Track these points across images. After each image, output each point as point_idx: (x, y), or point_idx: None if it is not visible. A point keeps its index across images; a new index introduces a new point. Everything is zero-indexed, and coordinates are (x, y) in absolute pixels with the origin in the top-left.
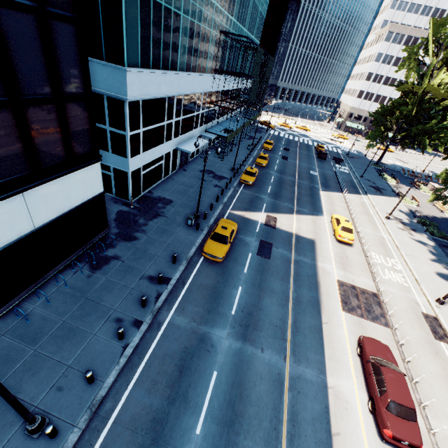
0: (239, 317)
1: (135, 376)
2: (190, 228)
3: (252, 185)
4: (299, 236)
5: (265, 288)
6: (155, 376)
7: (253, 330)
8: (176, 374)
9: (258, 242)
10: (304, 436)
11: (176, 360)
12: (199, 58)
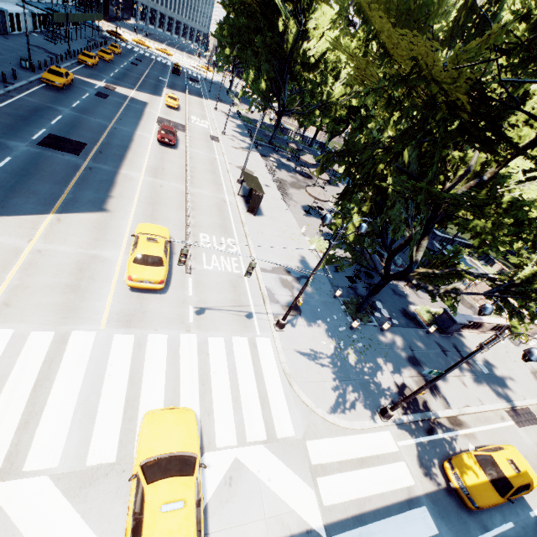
0: (78, 109)
1: (2, 105)
2: (26, 70)
3: (93, 67)
4: (135, 99)
5: (100, 106)
6: (17, 108)
7: (89, 114)
8: (32, 111)
9: (96, 92)
10: (117, 137)
11: (31, 108)
12: None
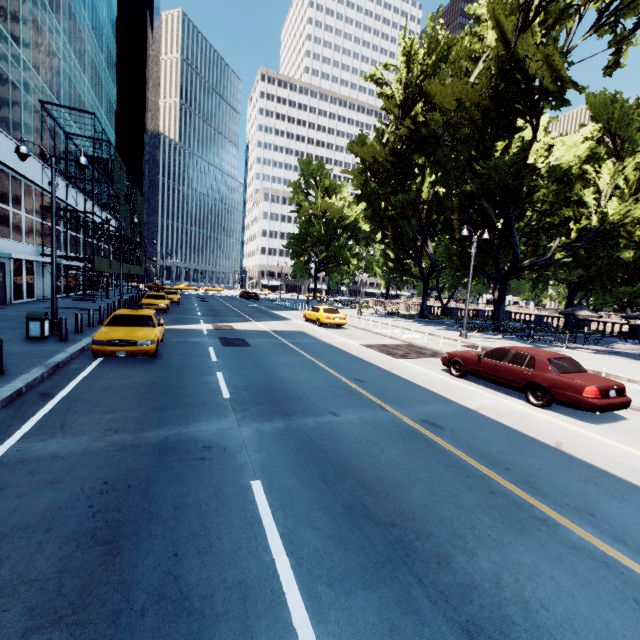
0: (247, 397)
1: None
2: (39, 341)
3: (166, 311)
4: (278, 331)
5: (269, 364)
6: None
7: (291, 402)
8: (84, 560)
9: (217, 339)
10: (538, 472)
11: (72, 523)
12: (1, 112)
